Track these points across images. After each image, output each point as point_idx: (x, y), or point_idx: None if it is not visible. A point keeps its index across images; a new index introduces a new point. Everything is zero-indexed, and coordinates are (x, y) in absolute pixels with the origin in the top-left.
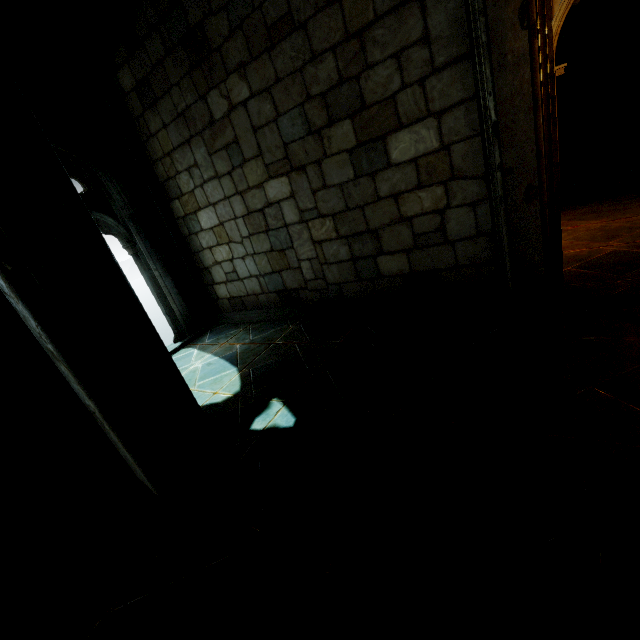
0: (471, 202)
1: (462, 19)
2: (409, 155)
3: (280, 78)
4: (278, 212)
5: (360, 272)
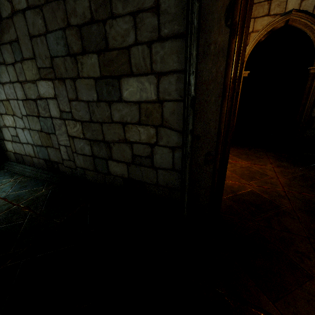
0: (172, 146)
1: (185, 2)
2: (135, 98)
3: (49, 0)
4: (46, 106)
5: (97, 166)
